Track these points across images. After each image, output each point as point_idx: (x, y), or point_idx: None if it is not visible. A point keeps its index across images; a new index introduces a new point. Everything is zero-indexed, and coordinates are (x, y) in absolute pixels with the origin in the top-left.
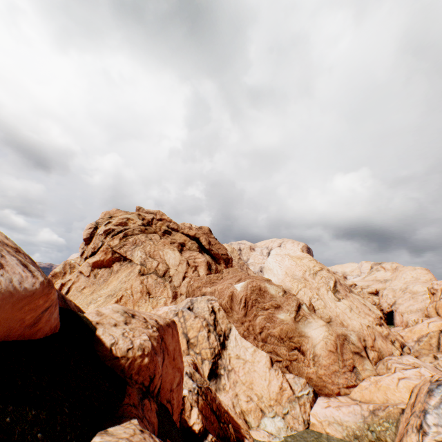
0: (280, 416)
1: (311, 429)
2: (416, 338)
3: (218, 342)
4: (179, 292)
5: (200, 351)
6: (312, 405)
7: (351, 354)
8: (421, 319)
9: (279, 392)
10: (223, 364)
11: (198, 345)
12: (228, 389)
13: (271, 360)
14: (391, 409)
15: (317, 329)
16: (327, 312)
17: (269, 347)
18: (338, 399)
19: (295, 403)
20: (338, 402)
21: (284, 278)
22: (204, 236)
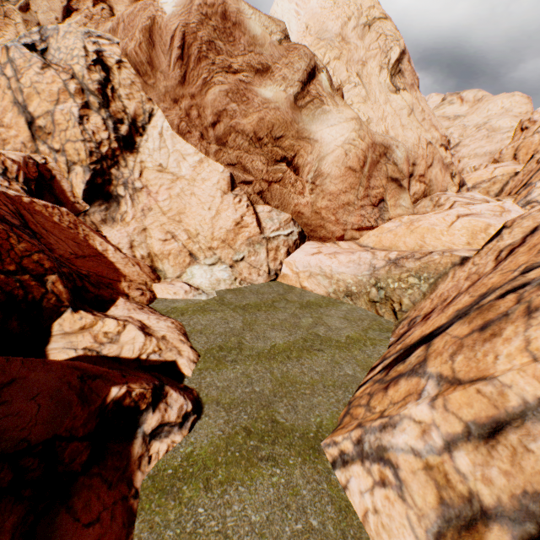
0: (226, 264)
1: (279, 283)
2: (472, 184)
3: (112, 134)
4: None
5: (63, 148)
6: (291, 252)
7: (384, 181)
8: (486, 165)
9: (233, 230)
10: (123, 178)
11: (57, 134)
12: (129, 220)
13: (231, 180)
14: (437, 258)
15: (337, 126)
16: (365, 111)
17: (231, 156)
18: (337, 245)
19: (261, 247)
20: (337, 248)
21: (300, 40)
22: None
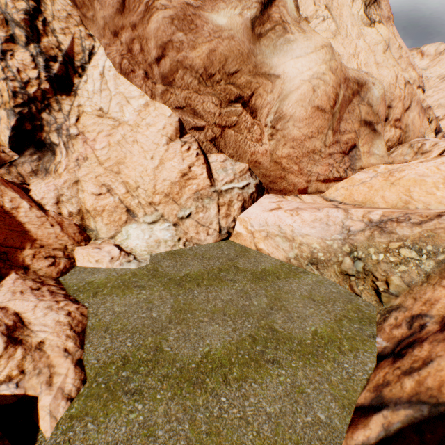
0: (169, 221)
1: (232, 243)
2: None
3: (43, 73)
4: None
5: None
6: (247, 206)
7: (357, 125)
8: None
9: (178, 182)
10: (55, 123)
11: None
12: (62, 171)
13: (180, 125)
14: None
15: (303, 56)
16: (335, 47)
17: (179, 98)
18: (299, 199)
19: (211, 202)
20: (299, 203)
21: None
22: None
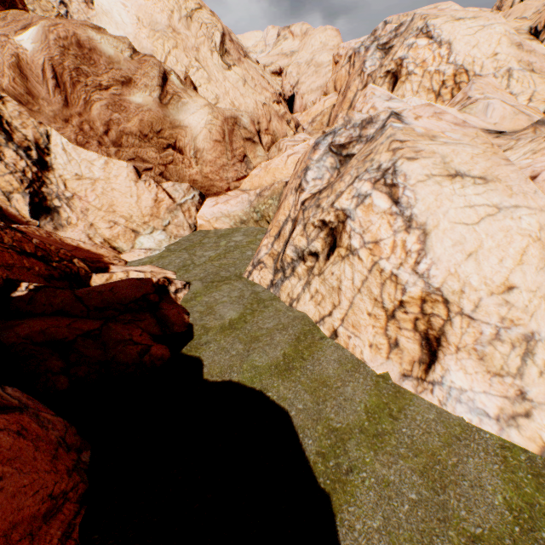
0: (160, 230)
1: (200, 231)
2: (312, 119)
3: (28, 161)
4: None
5: None
6: (199, 209)
7: (242, 142)
8: (320, 99)
9: (155, 206)
10: (54, 193)
11: None
12: (76, 222)
13: (136, 171)
14: (277, 186)
15: (197, 113)
16: (212, 90)
17: (129, 153)
18: (228, 195)
19: (178, 212)
20: (228, 197)
21: (137, 33)
22: None
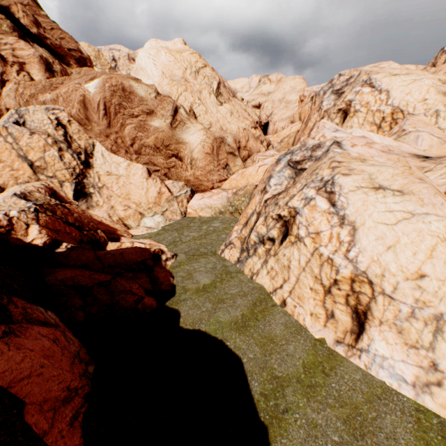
0: (159, 214)
1: (188, 217)
2: (280, 140)
3: (78, 161)
4: (2, 107)
5: (55, 175)
6: (189, 201)
7: (226, 155)
8: (288, 125)
9: (158, 197)
10: (91, 183)
11: (49, 168)
12: (102, 204)
13: (148, 171)
14: (249, 187)
15: (195, 134)
16: (208, 118)
17: (145, 159)
18: (212, 192)
19: (174, 202)
20: (211, 194)
21: (161, 81)
22: (19, 6)
